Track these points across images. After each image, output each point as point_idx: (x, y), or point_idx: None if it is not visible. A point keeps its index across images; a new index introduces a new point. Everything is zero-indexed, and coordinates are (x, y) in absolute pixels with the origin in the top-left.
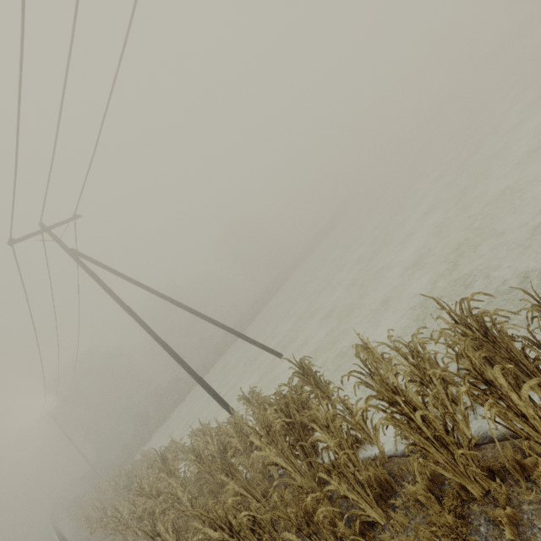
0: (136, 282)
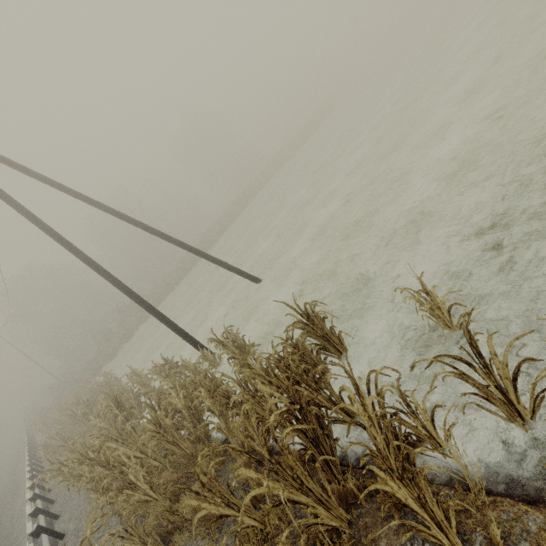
0: (42, 178)
